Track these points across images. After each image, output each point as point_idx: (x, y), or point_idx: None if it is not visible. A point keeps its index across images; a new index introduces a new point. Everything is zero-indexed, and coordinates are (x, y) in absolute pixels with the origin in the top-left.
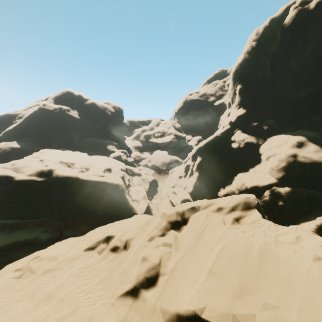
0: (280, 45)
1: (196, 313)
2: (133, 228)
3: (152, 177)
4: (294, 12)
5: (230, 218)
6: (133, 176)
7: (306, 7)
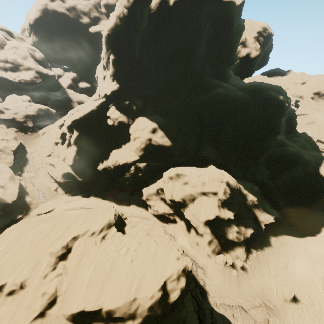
0: (147, 29)
1: (82, 309)
2: (24, 269)
3: (15, 144)
4: None
5: (99, 239)
6: None
7: None
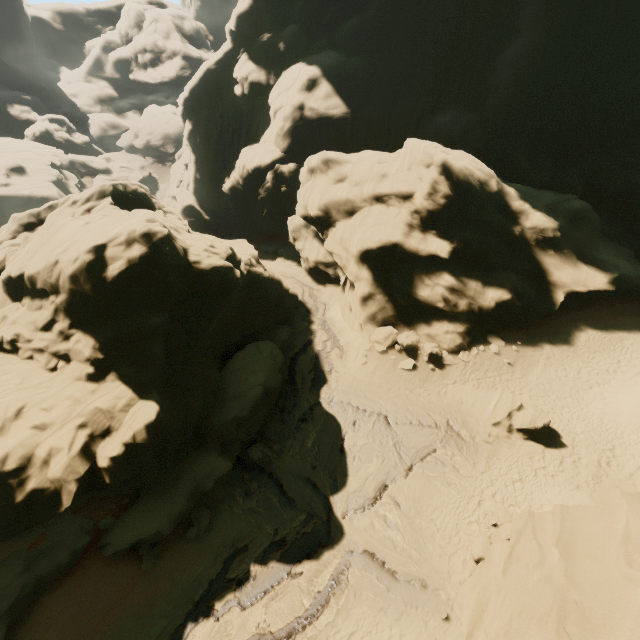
0: None
1: (9, 274)
2: None
3: (139, 174)
4: None
5: (81, 210)
6: (93, 177)
7: None
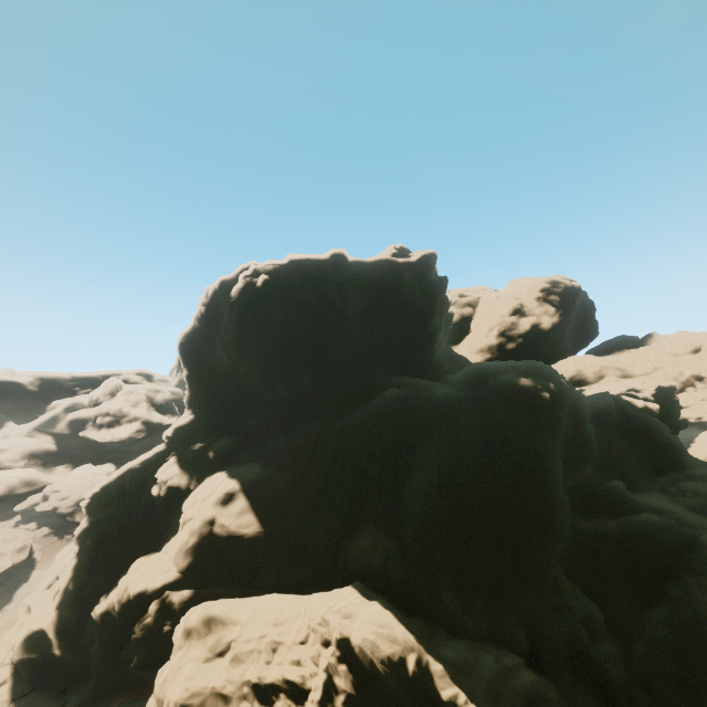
0: (230, 323)
1: None
2: None
3: (8, 561)
4: (241, 283)
5: None
6: None
7: (256, 281)
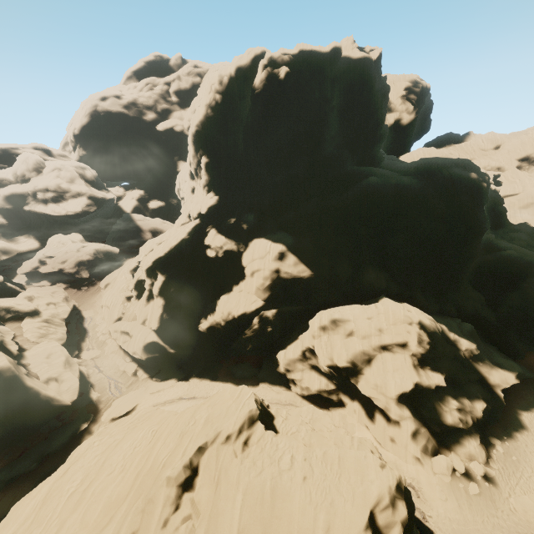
0: (252, 115)
1: None
2: (128, 514)
3: (68, 308)
4: (264, 74)
5: (239, 445)
6: (20, 322)
7: (276, 72)
